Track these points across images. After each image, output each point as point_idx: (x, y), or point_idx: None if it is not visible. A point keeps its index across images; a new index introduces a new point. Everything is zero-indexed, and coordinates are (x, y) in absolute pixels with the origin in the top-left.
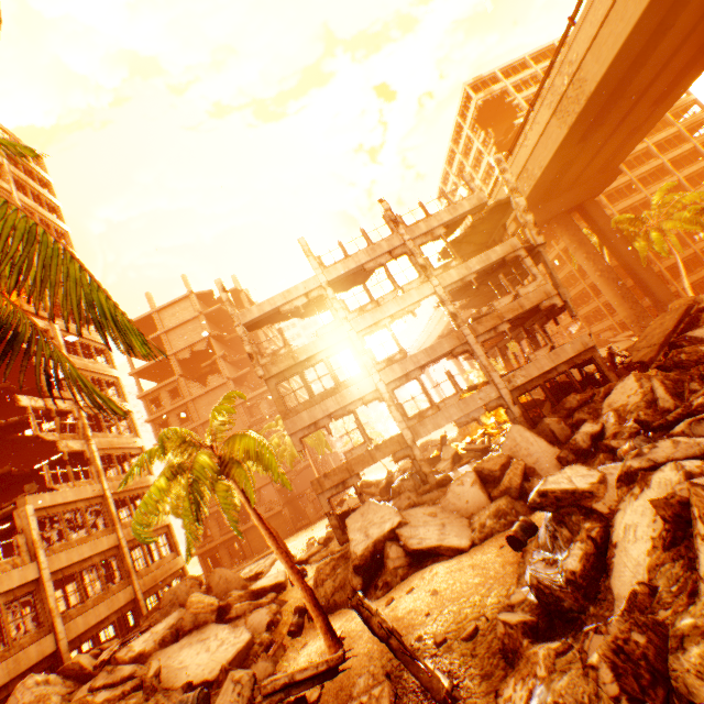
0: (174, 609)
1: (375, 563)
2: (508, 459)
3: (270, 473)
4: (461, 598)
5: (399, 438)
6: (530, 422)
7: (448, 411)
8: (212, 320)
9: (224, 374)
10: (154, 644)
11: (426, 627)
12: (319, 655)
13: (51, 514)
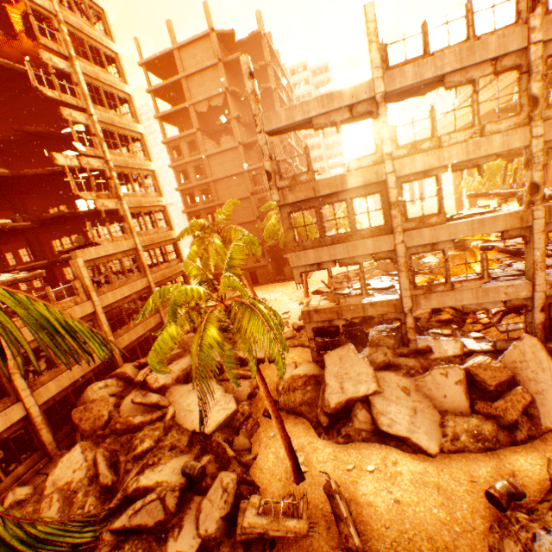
0: (186, 354)
1: (342, 412)
2: (509, 378)
3: (262, 236)
4: (422, 531)
5: (397, 303)
6: (546, 331)
7: (461, 295)
8: (230, 71)
9: (236, 138)
10: (172, 380)
11: (384, 543)
12: (285, 470)
13: (97, 264)
